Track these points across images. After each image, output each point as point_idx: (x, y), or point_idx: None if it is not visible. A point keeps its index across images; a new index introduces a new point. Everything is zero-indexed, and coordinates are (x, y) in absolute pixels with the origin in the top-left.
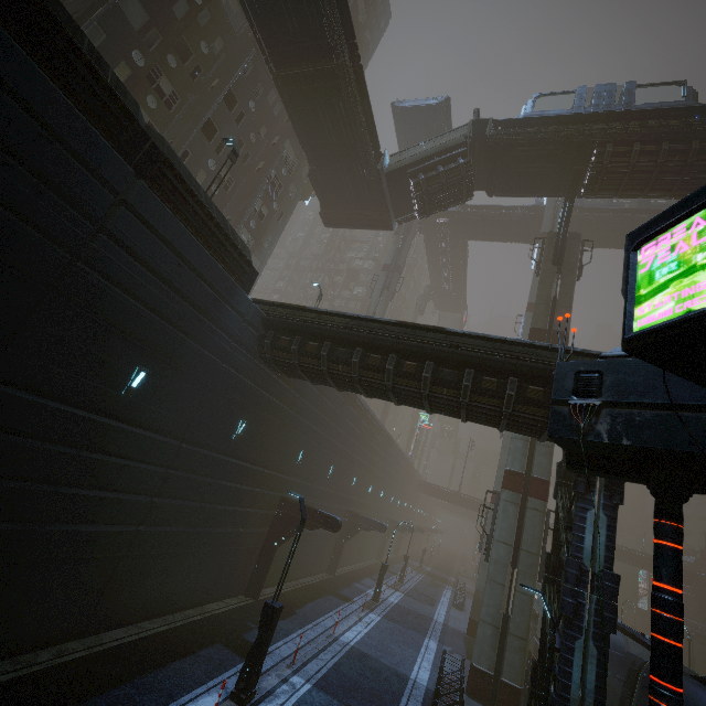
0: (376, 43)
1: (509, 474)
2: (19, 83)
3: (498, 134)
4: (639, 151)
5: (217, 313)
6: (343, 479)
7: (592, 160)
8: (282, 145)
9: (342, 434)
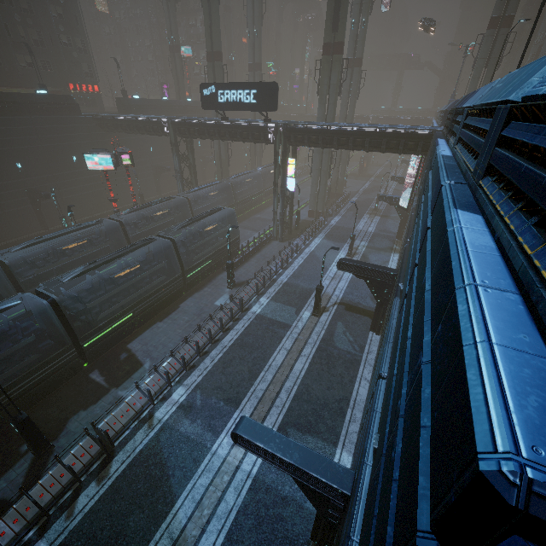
0: None
1: None
2: (5, 124)
3: None
4: None
5: (78, 130)
6: None
7: None
8: None
9: None
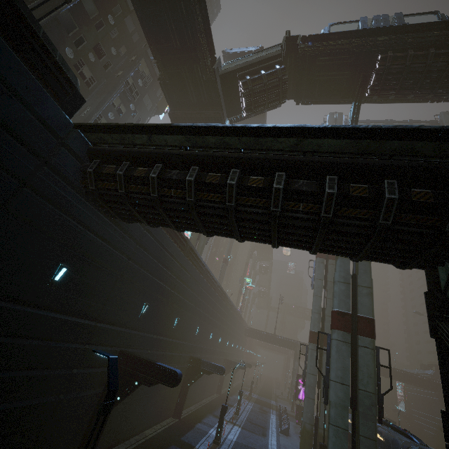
0: (211, 22)
1: (337, 315)
2: None
3: (305, 46)
4: (412, 55)
5: (8, 114)
6: (188, 329)
7: (377, 64)
8: (139, 60)
9: (186, 288)
